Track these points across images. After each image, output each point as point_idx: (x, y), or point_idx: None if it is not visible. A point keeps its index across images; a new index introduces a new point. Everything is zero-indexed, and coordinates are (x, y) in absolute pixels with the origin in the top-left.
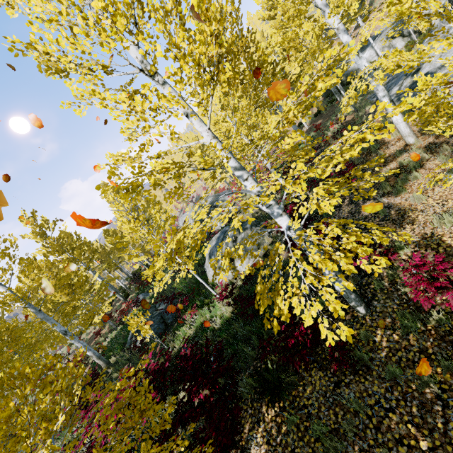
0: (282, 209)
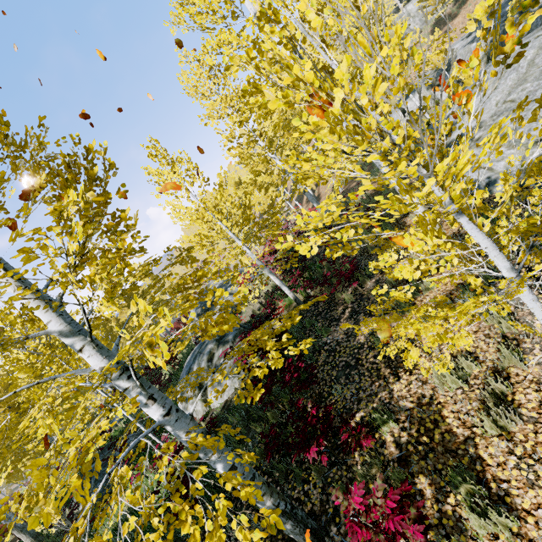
0: (145, 396)
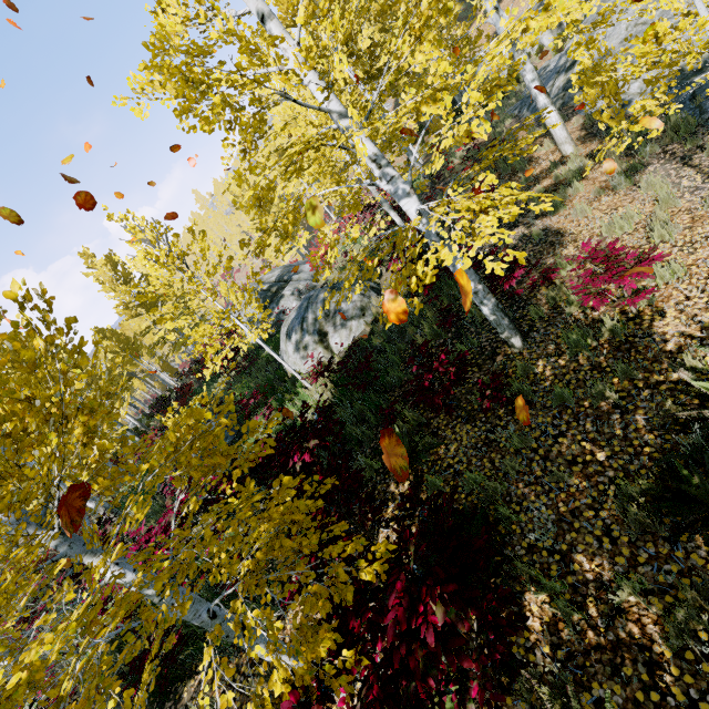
0: (409, 185)
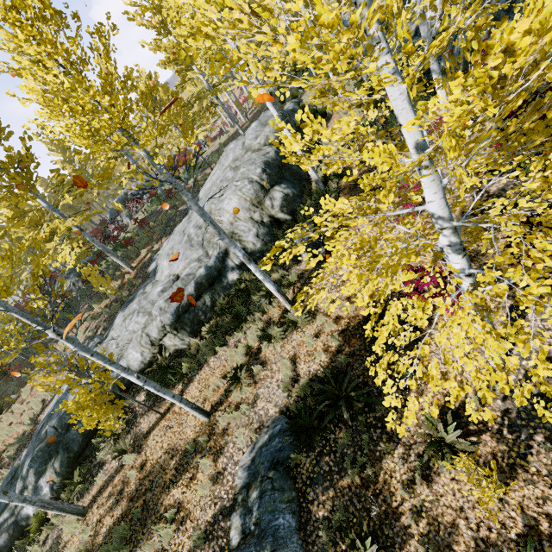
0: None
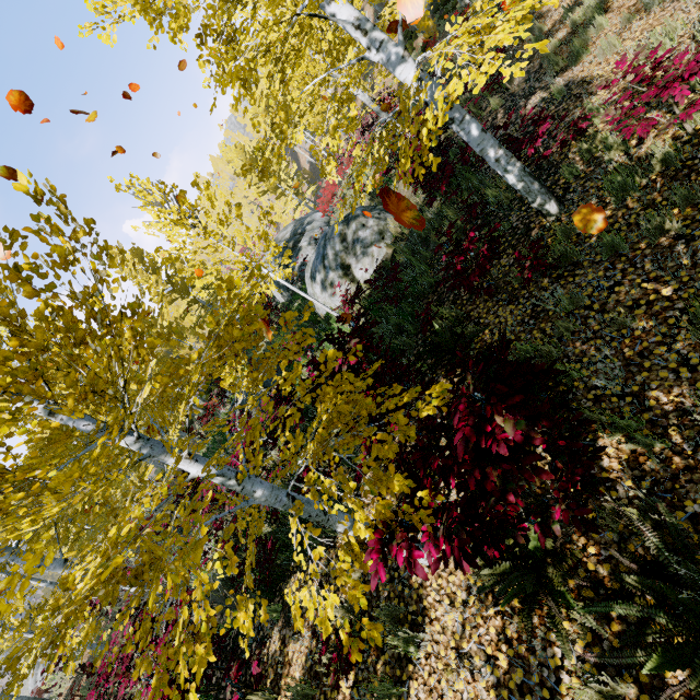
0: (402, 46)
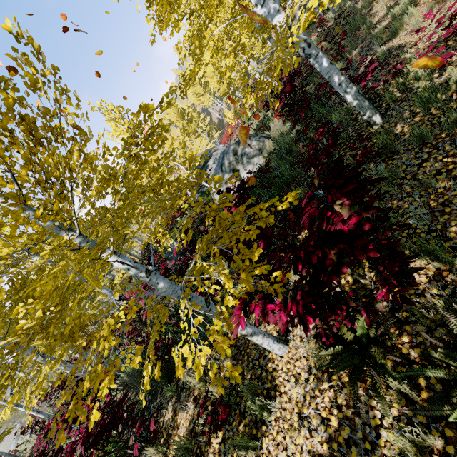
0: (278, 3)
